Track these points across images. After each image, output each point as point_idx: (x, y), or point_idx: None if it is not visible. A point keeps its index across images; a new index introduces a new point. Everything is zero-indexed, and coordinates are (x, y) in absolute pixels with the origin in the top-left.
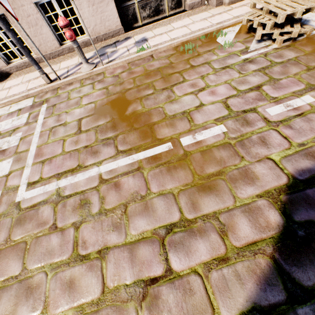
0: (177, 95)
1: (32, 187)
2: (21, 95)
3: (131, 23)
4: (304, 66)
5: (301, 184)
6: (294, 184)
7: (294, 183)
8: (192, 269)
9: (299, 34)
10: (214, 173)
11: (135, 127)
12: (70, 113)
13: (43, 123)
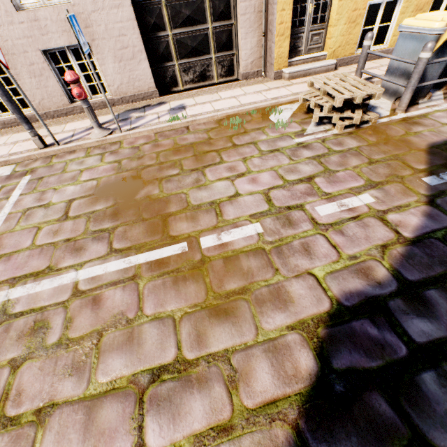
0: (209, 179)
1: None
2: None
3: (169, 86)
4: (366, 158)
5: (347, 313)
6: (338, 313)
7: (338, 310)
8: (176, 446)
9: (362, 121)
10: (236, 290)
11: (144, 217)
12: (60, 191)
13: (16, 202)
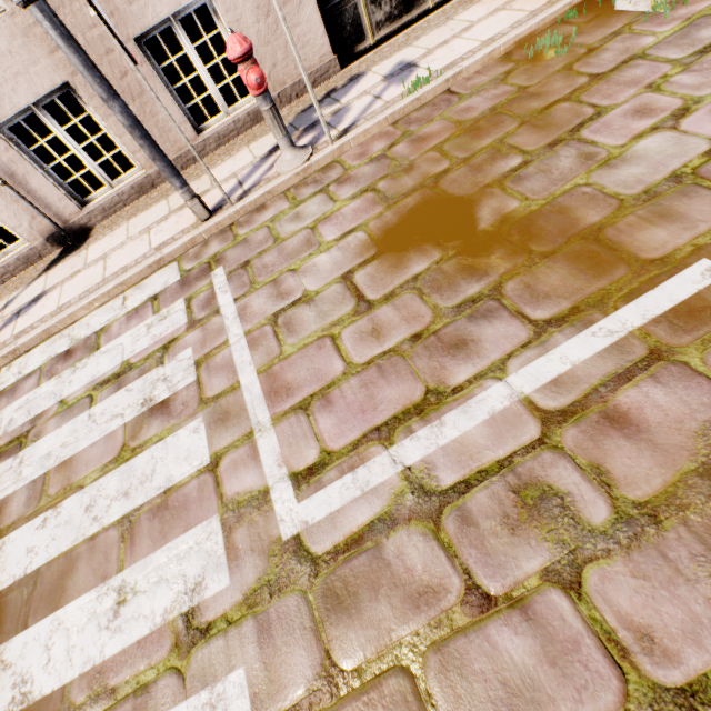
0: (612, 145)
1: (312, 484)
2: (145, 264)
3: (350, 44)
4: None
5: None
6: None
7: None
8: None
9: None
10: None
11: (540, 251)
12: (306, 271)
13: (239, 313)
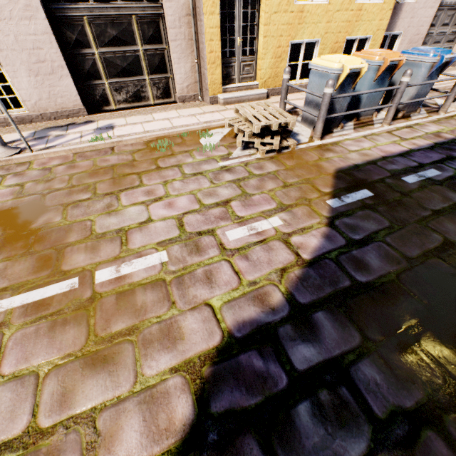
0: (123, 204)
1: None
2: None
3: (100, 105)
4: (282, 181)
5: (237, 346)
6: (228, 346)
7: (228, 344)
8: None
9: (282, 146)
10: (123, 331)
11: (35, 249)
12: None
13: None
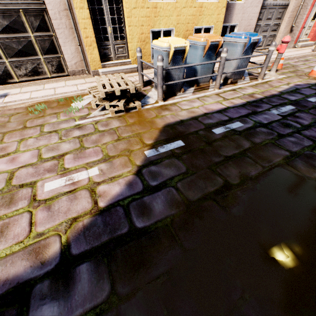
0: None
1: None
2: None
3: (4, 78)
4: (117, 136)
5: None
6: None
7: None
8: None
9: (128, 107)
10: None
11: None
12: None
13: None
